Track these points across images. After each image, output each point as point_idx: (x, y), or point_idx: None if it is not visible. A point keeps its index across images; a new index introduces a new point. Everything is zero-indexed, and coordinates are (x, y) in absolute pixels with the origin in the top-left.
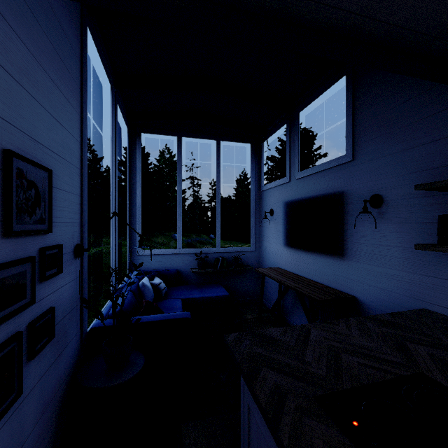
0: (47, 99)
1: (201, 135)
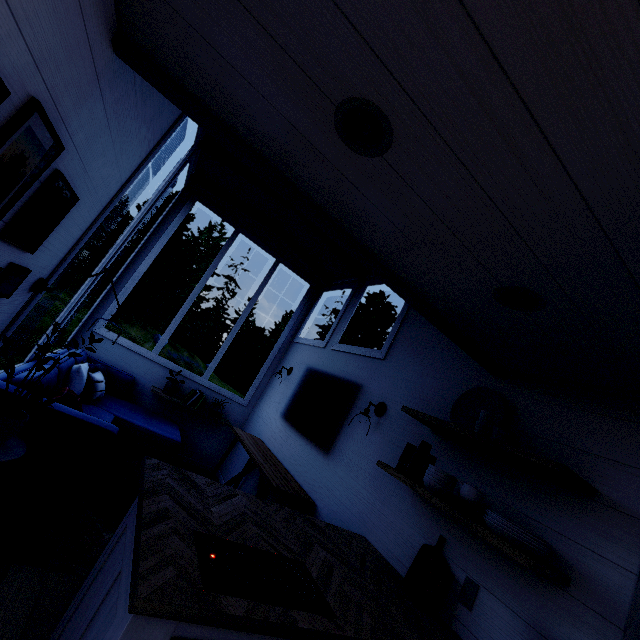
0: (122, 141)
1: (263, 244)
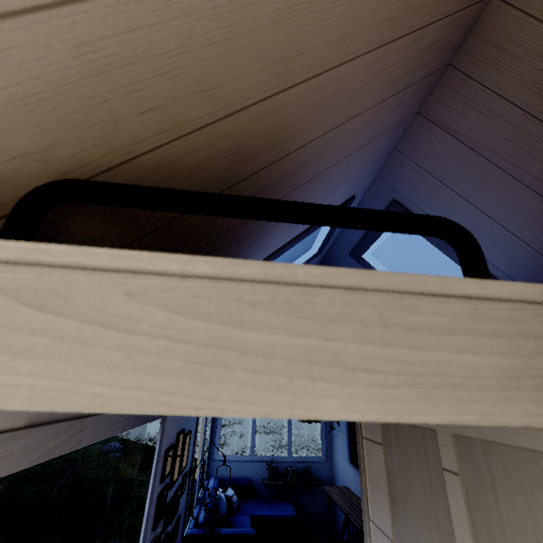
0: None
1: None
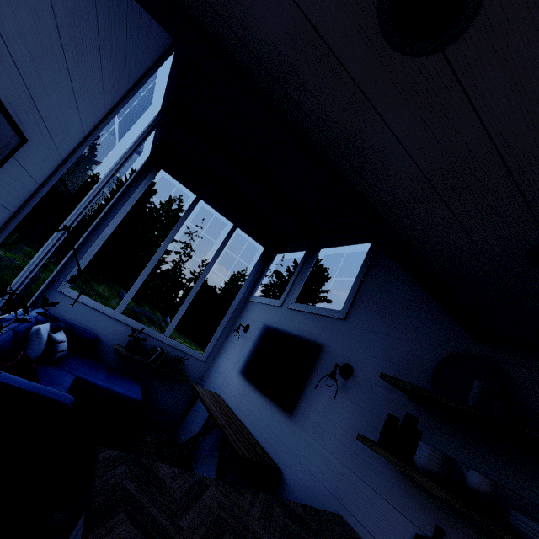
0: (82, 78)
1: (221, 210)
